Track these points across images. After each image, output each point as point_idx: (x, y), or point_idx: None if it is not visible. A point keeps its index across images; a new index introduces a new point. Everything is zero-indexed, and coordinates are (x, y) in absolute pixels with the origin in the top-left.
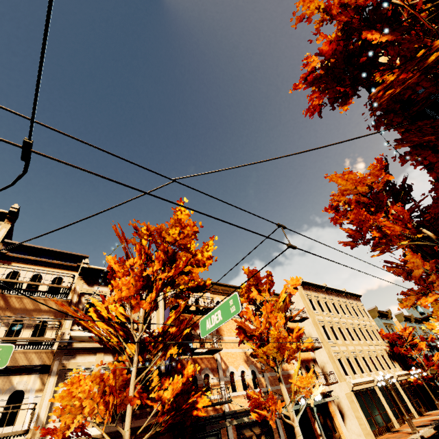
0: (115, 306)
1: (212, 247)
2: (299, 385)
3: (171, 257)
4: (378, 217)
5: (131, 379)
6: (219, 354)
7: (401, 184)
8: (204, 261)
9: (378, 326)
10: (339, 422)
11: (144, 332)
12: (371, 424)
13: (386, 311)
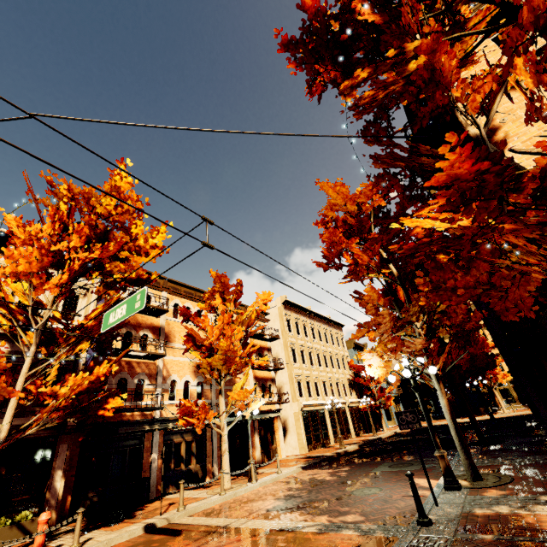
0: (5, 281)
1: (165, 236)
2: (236, 398)
3: (101, 235)
4: (352, 242)
5: (21, 371)
6: (163, 360)
7: (398, 214)
8: (146, 250)
9: (350, 357)
10: (279, 436)
11: (56, 322)
12: (309, 440)
13: (363, 344)
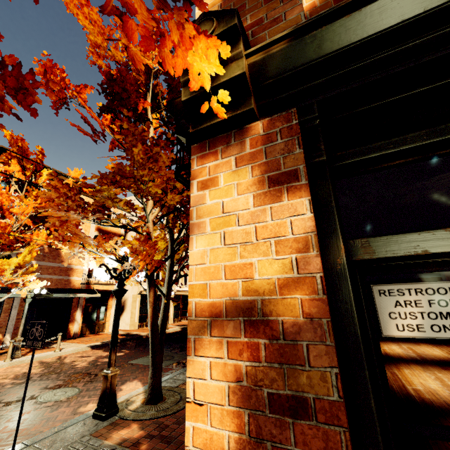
0: None
1: None
2: None
3: None
4: (82, 91)
5: None
6: None
7: None
8: None
9: None
10: (111, 313)
11: None
12: (143, 319)
13: None
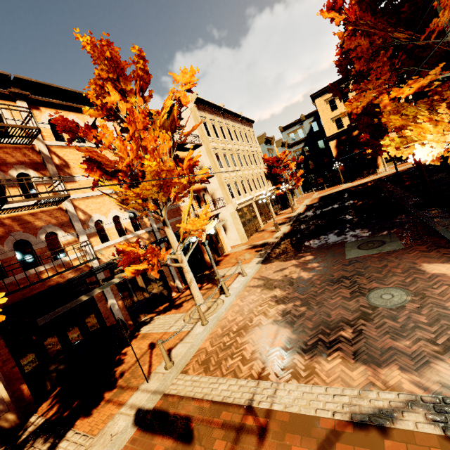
0: None
1: None
2: (190, 228)
3: None
4: None
5: None
6: (71, 202)
7: None
8: None
9: (262, 152)
10: (222, 236)
11: None
12: (246, 231)
13: (271, 138)
